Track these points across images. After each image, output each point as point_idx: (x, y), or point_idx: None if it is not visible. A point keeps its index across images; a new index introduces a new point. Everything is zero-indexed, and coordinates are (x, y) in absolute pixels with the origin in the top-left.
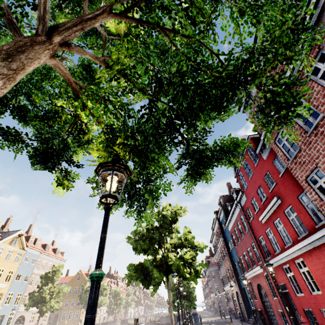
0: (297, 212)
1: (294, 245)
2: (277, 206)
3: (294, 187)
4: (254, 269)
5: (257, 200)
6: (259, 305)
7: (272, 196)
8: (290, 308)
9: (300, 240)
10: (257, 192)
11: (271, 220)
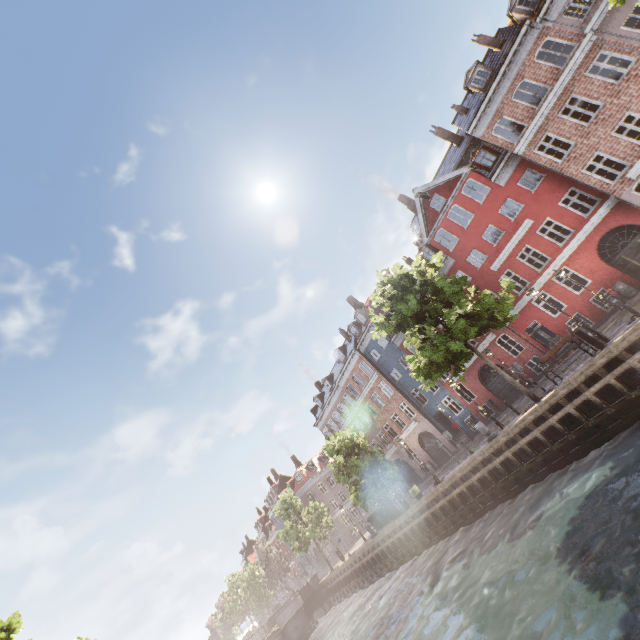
0: (559, 219)
1: (552, 260)
2: (525, 232)
3: (554, 195)
4: (478, 349)
5: (483, 248)
6: (481, 400)
7: (515, 226)
8: (542, 345)
9: (562, 248)
10: (482, 238)
11: (512, 257)
